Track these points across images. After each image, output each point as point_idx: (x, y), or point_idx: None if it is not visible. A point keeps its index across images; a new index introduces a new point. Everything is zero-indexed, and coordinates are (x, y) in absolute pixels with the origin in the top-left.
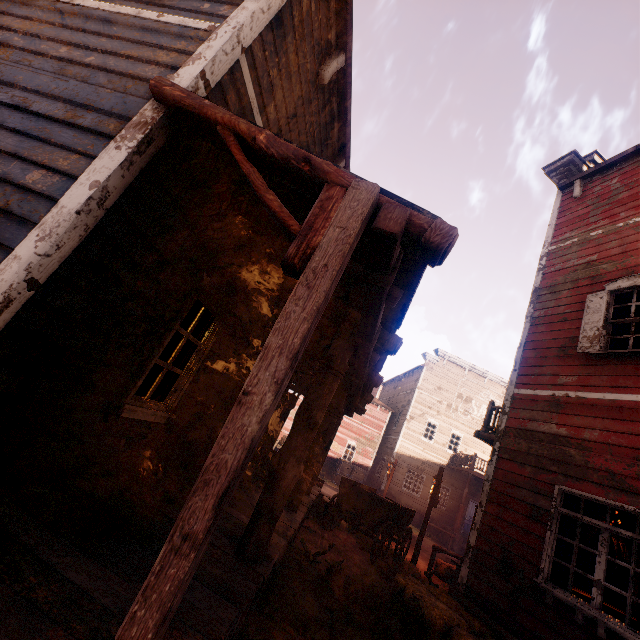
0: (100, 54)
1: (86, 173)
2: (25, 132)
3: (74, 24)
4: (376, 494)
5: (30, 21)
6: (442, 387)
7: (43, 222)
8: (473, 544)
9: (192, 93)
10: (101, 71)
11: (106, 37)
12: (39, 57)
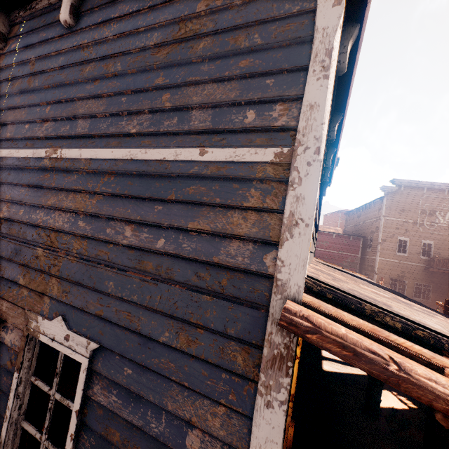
0: (166, 231)
1: None
2: (152, 369)
3: (120, 190)
4: None
5: (80, 194)
6: (405, 209)
7: None
8: None
9: (358, 346)
10: (180, 259)
11: (159, 201)
12: (111, 246)
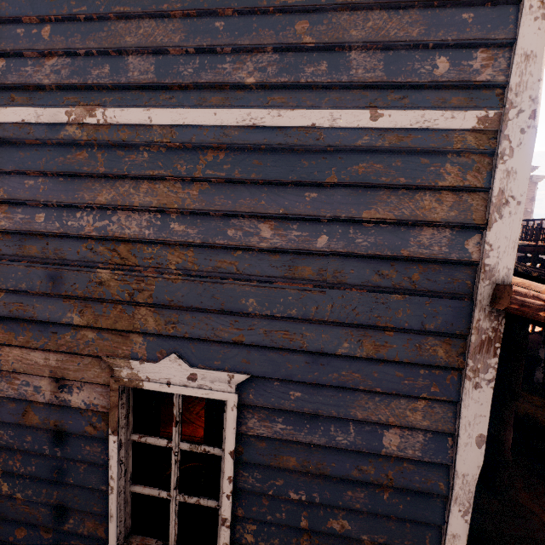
0: (327, 225)
1: (462, 430)
2: (331, 385)
3: (242, 174)
4: None
5: (161, 182)
6: None
7: (455, 496)
8: (544, 358)
9: None
10: (352, 258)
11: (310, 186)
12: (238, 253)
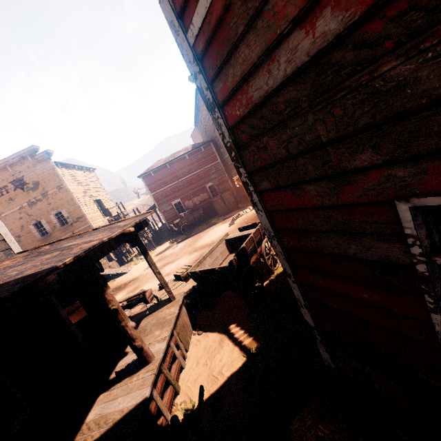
0: None
1: None
2: None
3: None
4: (228, 239)
5: None
6: None
7: None
8: (313, 326)
9: None
10: None
11: None
12: None
